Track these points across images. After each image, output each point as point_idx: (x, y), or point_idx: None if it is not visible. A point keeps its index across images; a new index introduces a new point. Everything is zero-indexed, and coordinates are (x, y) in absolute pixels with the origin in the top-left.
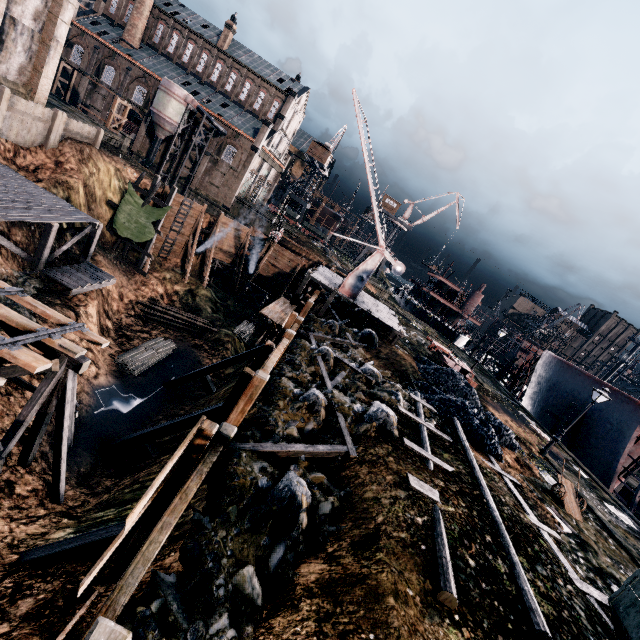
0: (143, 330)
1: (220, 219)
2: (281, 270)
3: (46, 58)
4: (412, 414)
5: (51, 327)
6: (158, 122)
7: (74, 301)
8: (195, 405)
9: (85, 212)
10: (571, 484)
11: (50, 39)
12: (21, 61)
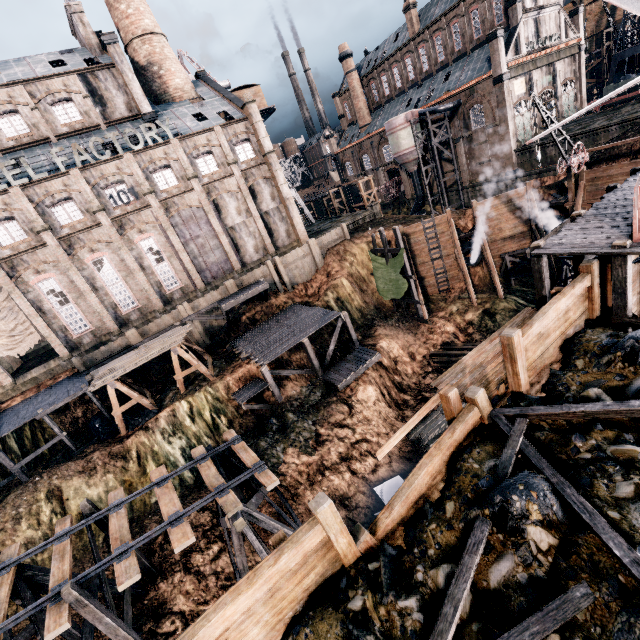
0: None
1: (475, 210)
2: None
3: (290, 215)
4: None
5: (327, 429)
6: (402, 162)
7: (347, 393)
8: None
9: (356, 298)
10: None
11: (284, 202)
12: (284, 229)
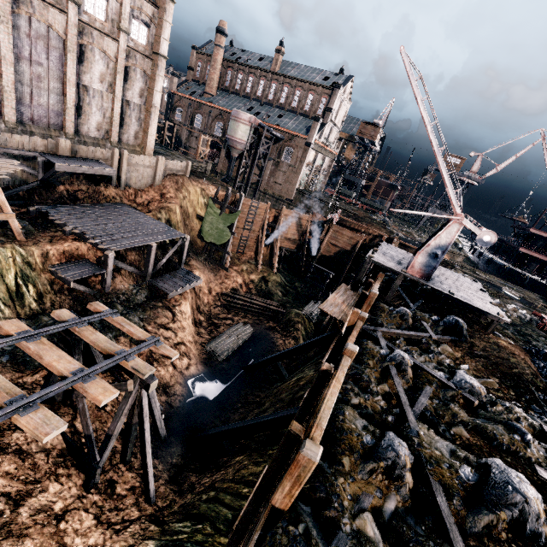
0: (227, 317)
1: (282, 212)
2: (342, 248)
3: (149, 121)
4: None
5: (154, 328)
6: (232, 145)
7: (171, 302)
8: (269, 392)
9: (181, 227)
10: None
11: (150, 107)
12: (135, 129)
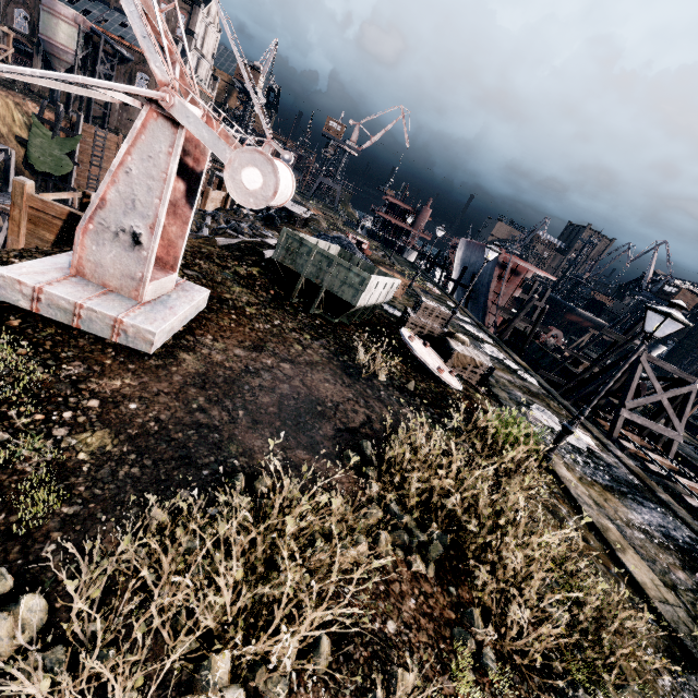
0: None
1: None
2: None
3: None
4: (268, 234)
5: None
6: (51, 51)
7: None
8: None
9: None
10: (401, 282)
11: None
12: None
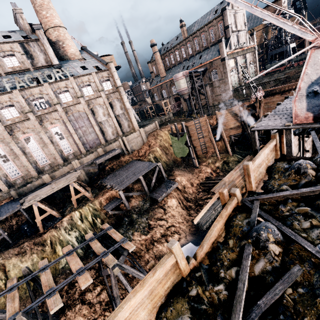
0: (207, 197)
1: (217, 115)
2: None
3: (130, 116)
4: None
5: (153, 221)
6: (181, 94)
7: (162, 203)
8: None
9: (164, 157)
10: None
11: (127, 110)
12: (127, 123)
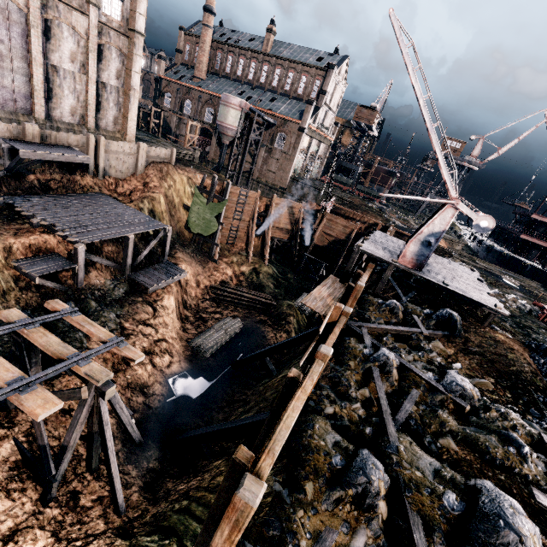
0: (216, 311)
1: (273, 201)
2: (336, 238)
3: (129, 105)
4: None
5: (132, 325)
6: (222, 131)
7: (153, 297)
8: (255, 389)
9: (166, 218)
10: None
11: (129, 89)
12: (114, 114)
